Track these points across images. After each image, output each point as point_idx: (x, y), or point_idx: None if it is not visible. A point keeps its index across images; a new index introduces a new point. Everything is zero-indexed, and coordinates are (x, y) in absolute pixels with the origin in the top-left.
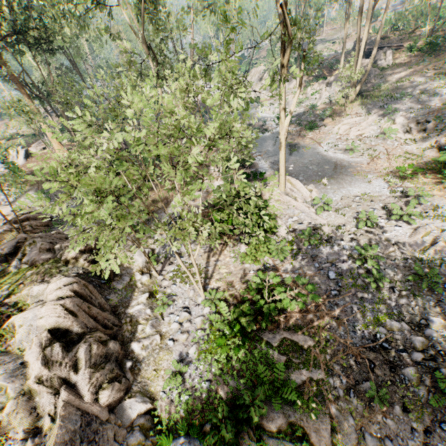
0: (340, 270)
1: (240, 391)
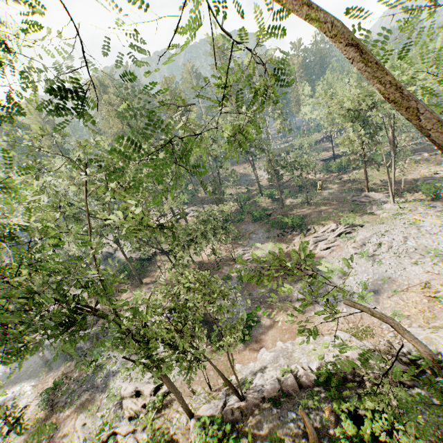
0: None
1: None
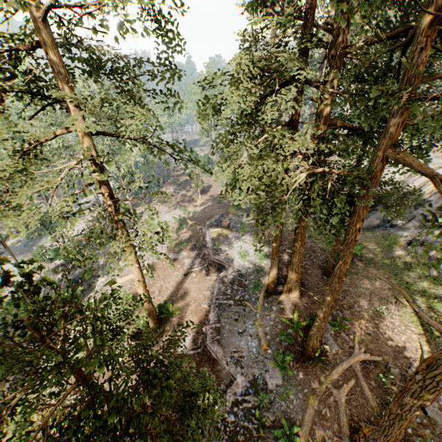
0: None
1: None
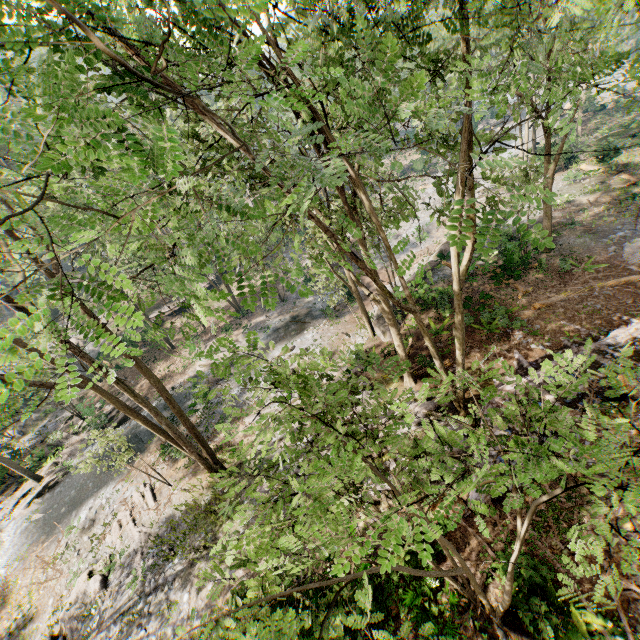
0: None
1: None
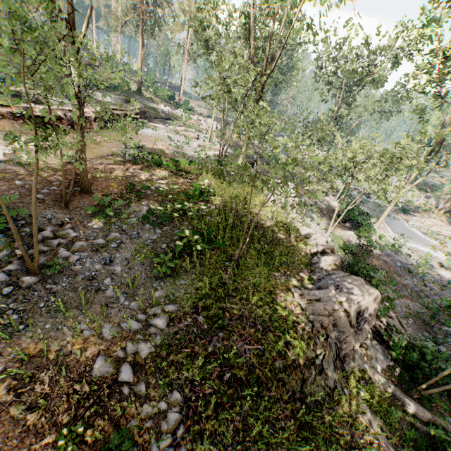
0: (403, 265)
1: (346, 264)
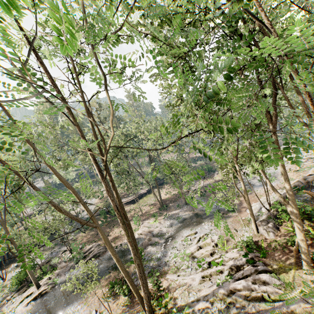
0: None
1: None
